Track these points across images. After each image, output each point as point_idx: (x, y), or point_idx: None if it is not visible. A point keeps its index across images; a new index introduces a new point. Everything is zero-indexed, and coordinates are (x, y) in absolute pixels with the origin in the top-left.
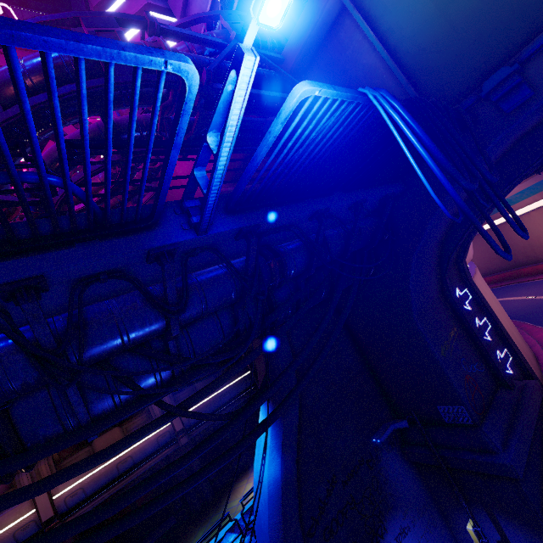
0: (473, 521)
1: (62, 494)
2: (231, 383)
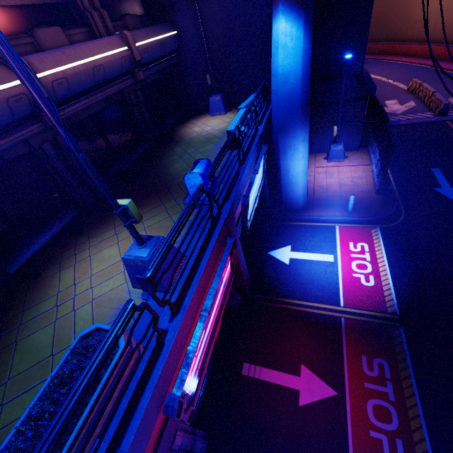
0: (339, 124)
1: (45, 76)
2: (165, 35)
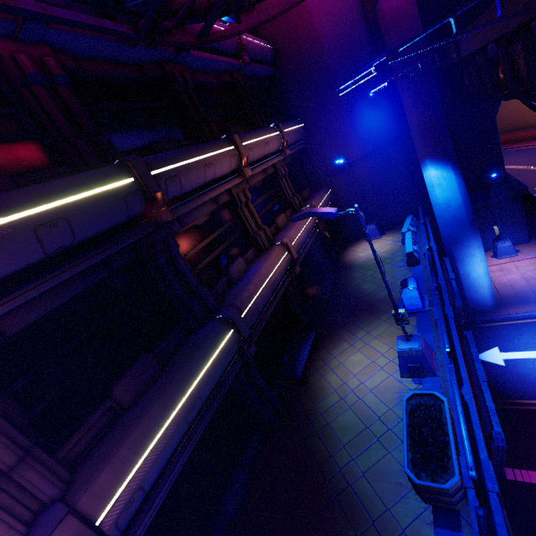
0: (499, 224)
1: (293, 245)
2: (327, 195)
